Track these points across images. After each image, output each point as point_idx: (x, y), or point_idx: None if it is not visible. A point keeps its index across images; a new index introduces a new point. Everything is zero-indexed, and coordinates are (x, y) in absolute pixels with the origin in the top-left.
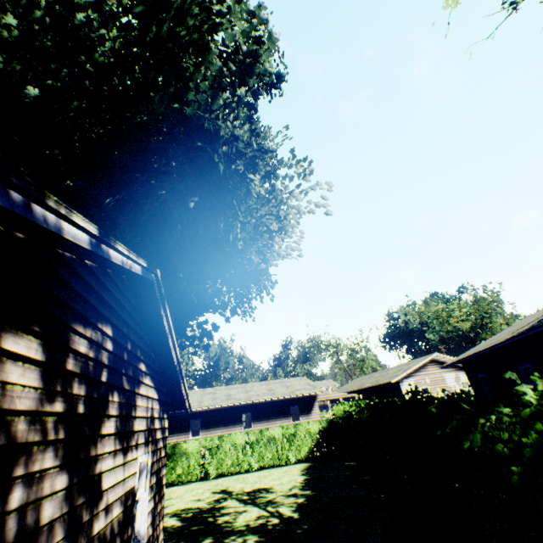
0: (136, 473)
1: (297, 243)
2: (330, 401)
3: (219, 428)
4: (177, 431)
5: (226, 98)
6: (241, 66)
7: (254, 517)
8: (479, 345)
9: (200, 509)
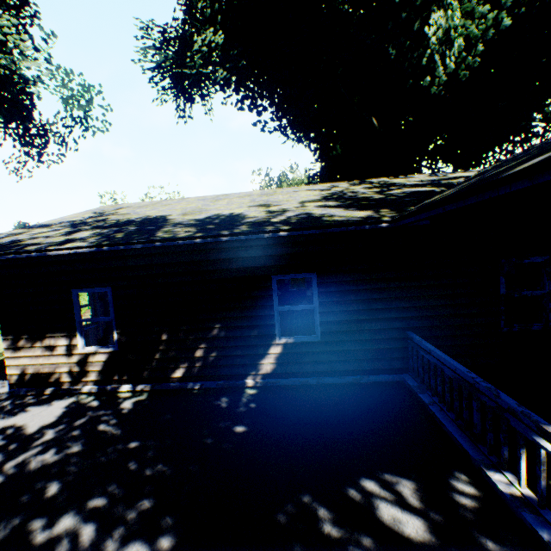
0: None
1: None
2: None
3: None
4: None
5: None
6: None
7: None
8: None
9: None
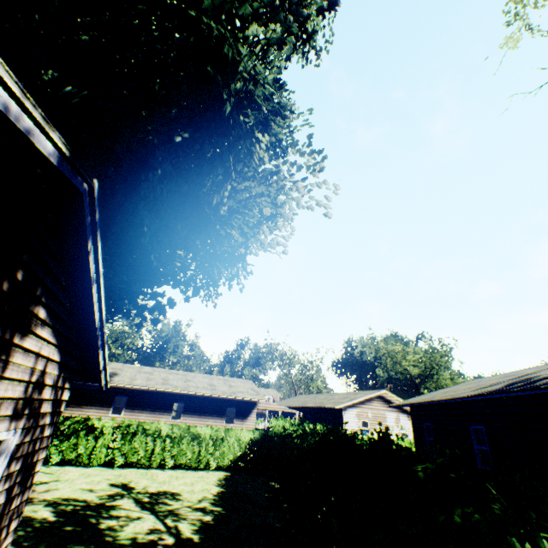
0: None
1: (285, 238)
2: (269, 411)
3: (145, 411)
4: (97, 404)
5: (259, 6)
6: (285, 3)
7: (145, 530)
8: (433, 394)
9: (87, 503)
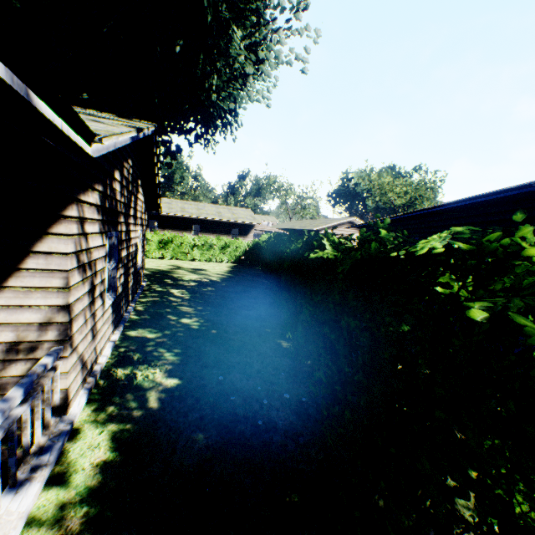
0: (138, 237)
1: (269, 91)
2: (265, 233)
3: (173, 231)
4: None
5: None
6: None
7: (195, 278)
8: None
9: (161, 270)
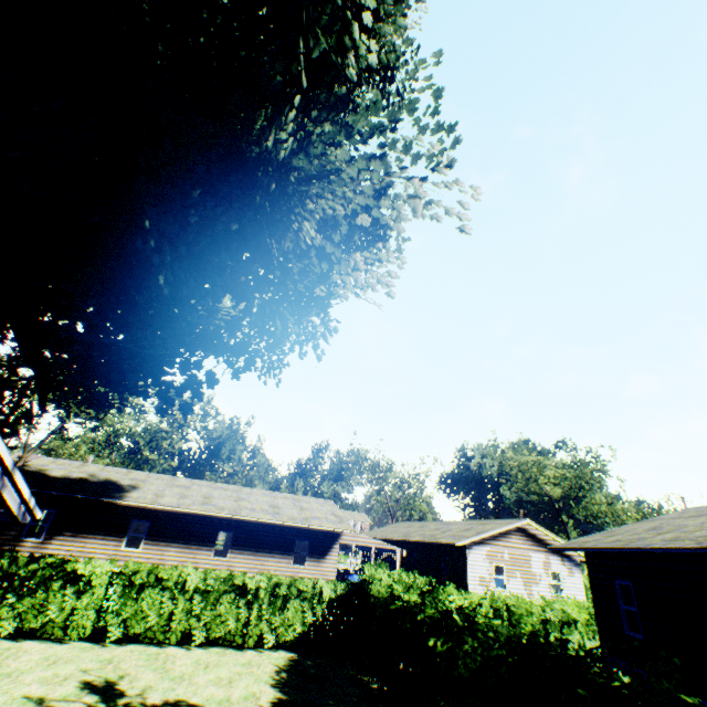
0: None
1: (391, 273)
2: (357, 546)
3: (175, 544)
4: (105, 532)
5: None
6: None
7: None
8: (630, 532)
9: None
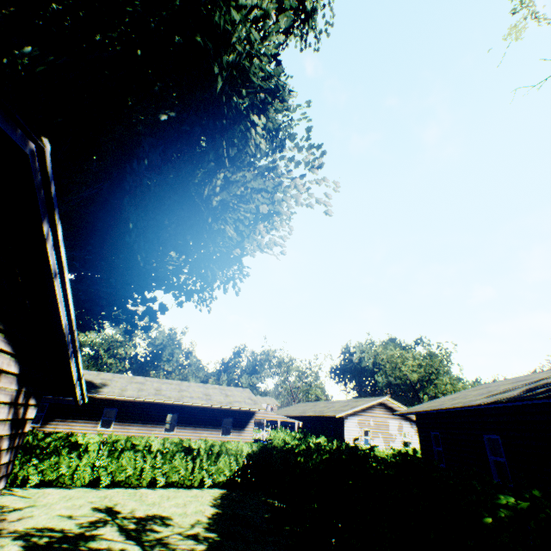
0: None
1: (283, 238)
2: (267, 421)
3: (136, 424)
4: (85, 417)
5: None
6: None
7: None
8: (440, 401)
9: (63, 534)
